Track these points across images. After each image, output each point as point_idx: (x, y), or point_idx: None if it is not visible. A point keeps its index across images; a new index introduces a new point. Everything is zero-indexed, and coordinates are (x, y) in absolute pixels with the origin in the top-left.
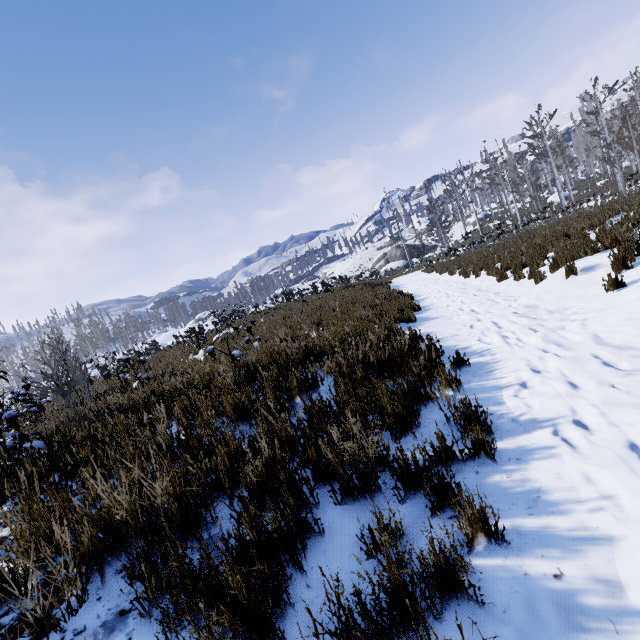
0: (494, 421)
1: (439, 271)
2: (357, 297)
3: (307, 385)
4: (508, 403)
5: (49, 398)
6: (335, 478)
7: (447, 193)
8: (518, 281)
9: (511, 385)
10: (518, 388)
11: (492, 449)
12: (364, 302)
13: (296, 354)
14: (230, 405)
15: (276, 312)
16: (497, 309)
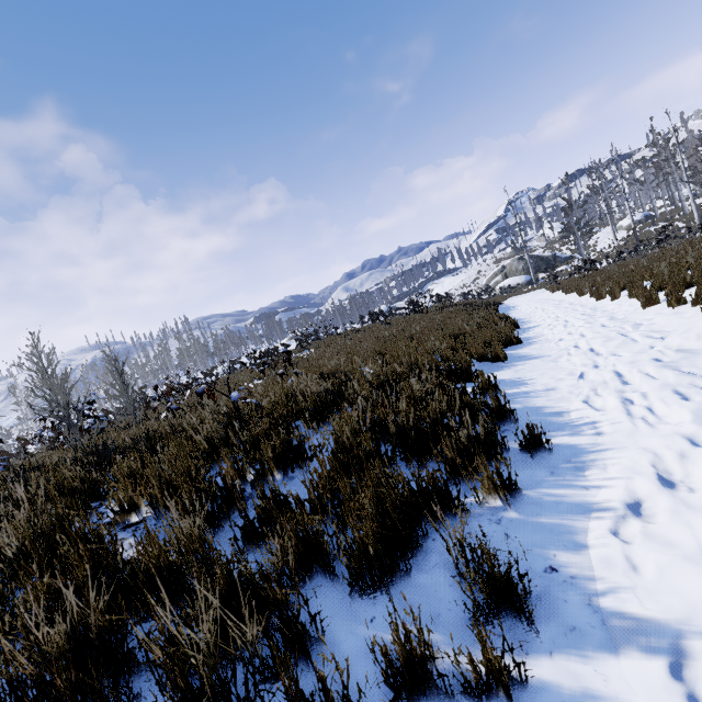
0: (553, 591)
1: (565, 290)
2: (446, 321)
3: (289, 457)
4: (593, 552)
5: (90, 420)
6: (170, 695)
7: (593, 190)
8: (674, 308)
9: (610, 509)
10: (621, 520)
11: (517, 682)
12: (446, 329)
13: (306, 403)
14: (160, 482)
15: (356, 335)
16: (628, 351)
